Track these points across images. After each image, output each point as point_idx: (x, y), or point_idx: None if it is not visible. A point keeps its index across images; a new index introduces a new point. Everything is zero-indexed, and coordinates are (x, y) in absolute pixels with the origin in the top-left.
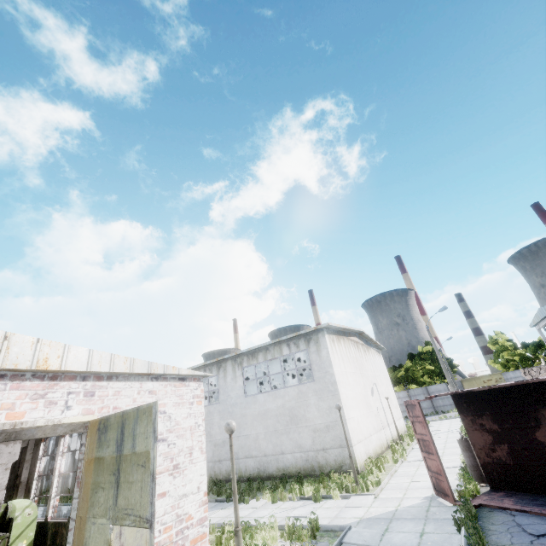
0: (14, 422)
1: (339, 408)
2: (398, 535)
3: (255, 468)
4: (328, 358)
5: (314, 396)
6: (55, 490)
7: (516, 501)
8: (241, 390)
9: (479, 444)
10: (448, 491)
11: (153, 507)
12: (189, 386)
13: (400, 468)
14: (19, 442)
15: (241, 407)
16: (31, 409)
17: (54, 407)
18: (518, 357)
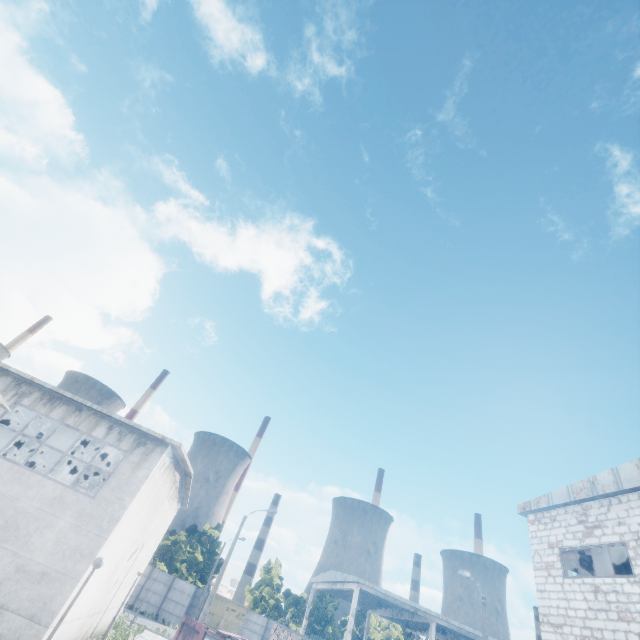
0: None
1: (99, 566)
2: None
3: None
4: (139, 483)
5: (73, 518)
6: None
7: None
8: None
9: None
10: None
11: None
12: None
13: None
14: None
15: None
16: None
17: None
18: (275, 601)
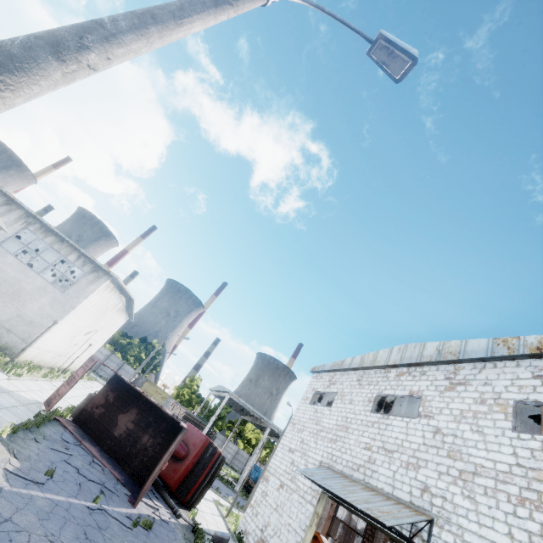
0: None
1: (56, 323)
2: (2, 398)
3: None
4: (90, 292)
5: (50, 299)
6: None
7: (75, 430)
8: (2, 237)
9: (95, 401)
10: (52, 405)
11: None
12: None
13: (42, 381)
14: None
15: None
16: None
17: None
18: (189, 397)
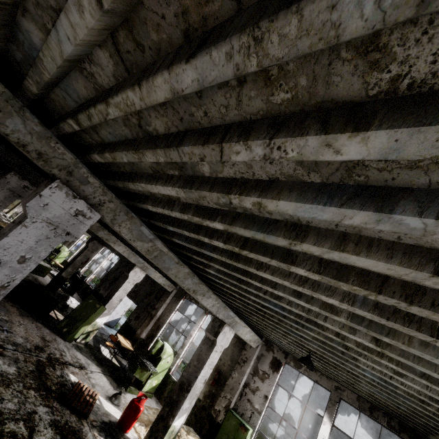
0: None
1: None
2: None
3: None
4: None
5: None
6: (183, 352)
7: None
8: None
9: None
10: None
11: None
12: None
13: None
14: (233, 332)
15: (296, 379)
16: None
17: None
18: None
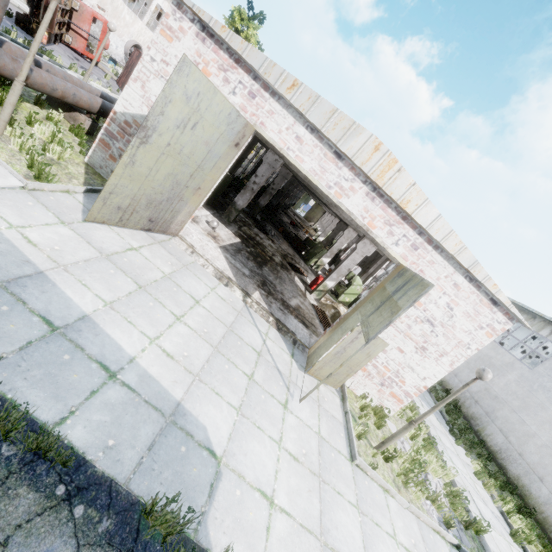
0: (368, 228)
1: None
2: None
3: (497, 446)
4: None
5: None
6: None
7: None
8: None
9: None
10: None
11: (375, 336)
12: (494, 314)
13: None
14: (375, 247)
15: (550, 399)
16: (380, 227)
17: (390, 237)
18: None
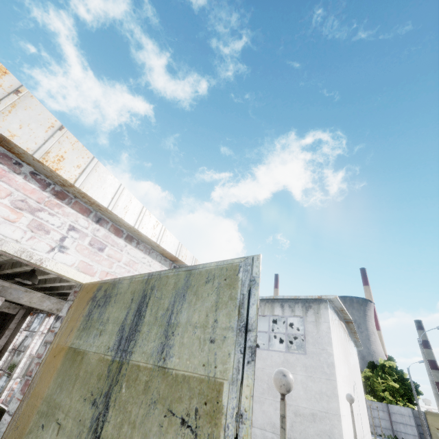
0: None
1: (352, 401)
2: None
3: None
4: (327, 334)
5: (302, 371)
6: (19, 370)
7: None
8: None
9: None
10: None
11: None
12: None
13: None
14: (0, 299)
15: None
16: (5, 218)
17: (41, 235)
18: None
